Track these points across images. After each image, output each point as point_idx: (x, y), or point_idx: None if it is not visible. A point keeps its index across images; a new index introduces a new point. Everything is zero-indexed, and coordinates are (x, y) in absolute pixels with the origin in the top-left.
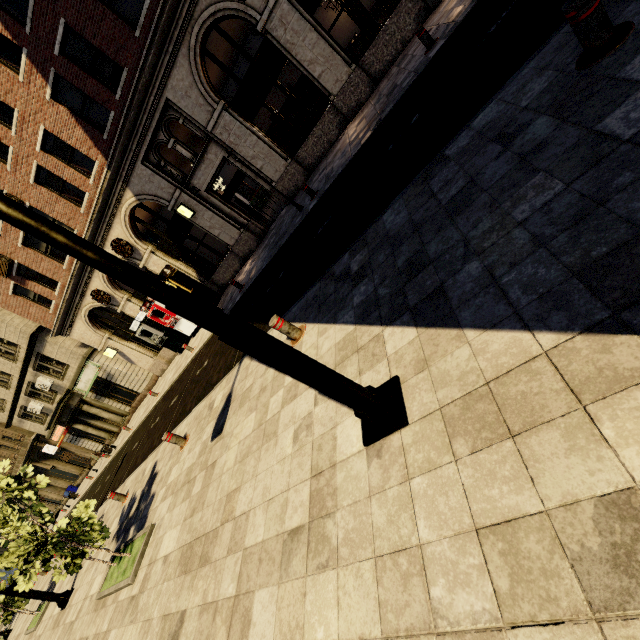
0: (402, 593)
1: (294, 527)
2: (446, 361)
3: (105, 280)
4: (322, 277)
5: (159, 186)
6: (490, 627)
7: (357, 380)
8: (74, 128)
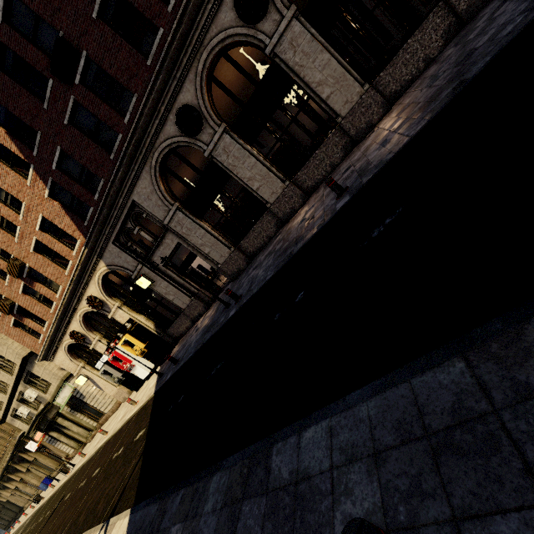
0: None
1: None
2: None
3: (82, 324)
4: (163, 497)
5: (126, 260)
6: None
7: None
8: (64, 216)
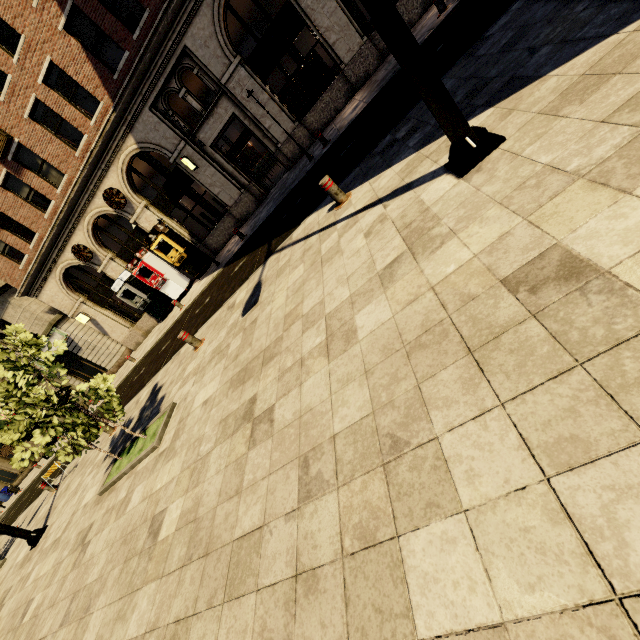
0: (537, 191)
1: (390, 262)
2: (534, 96)
3: (89, 234)
4: (361, 163)
5: (164, 136)
6: (633, 138)
7: (434, 166)
8: (83, 64)
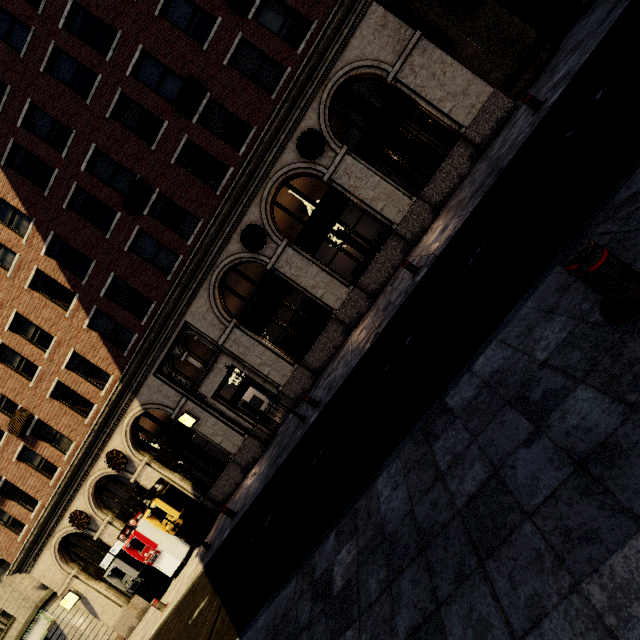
0: None
1: None
2: None
3: (90, 497)
4: (300, 567)
5: (166, 395)
6: None
7: None
8: (100, 348)
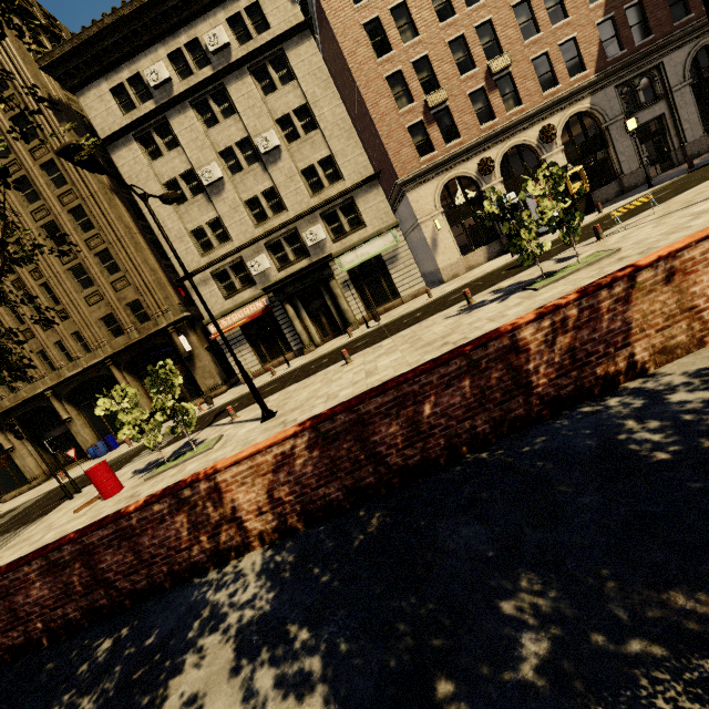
0: None
1: None
2: None
3: (501, 155)
4: None
5: (611, 107)
6: None
7: None
8: (593, 46)
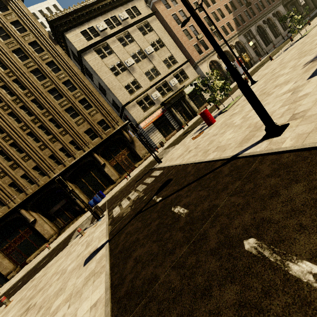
0: None
1: None
2: None
3: None
4: None
5: (243, 40)
6: None
7: None
8: (233, 24)
